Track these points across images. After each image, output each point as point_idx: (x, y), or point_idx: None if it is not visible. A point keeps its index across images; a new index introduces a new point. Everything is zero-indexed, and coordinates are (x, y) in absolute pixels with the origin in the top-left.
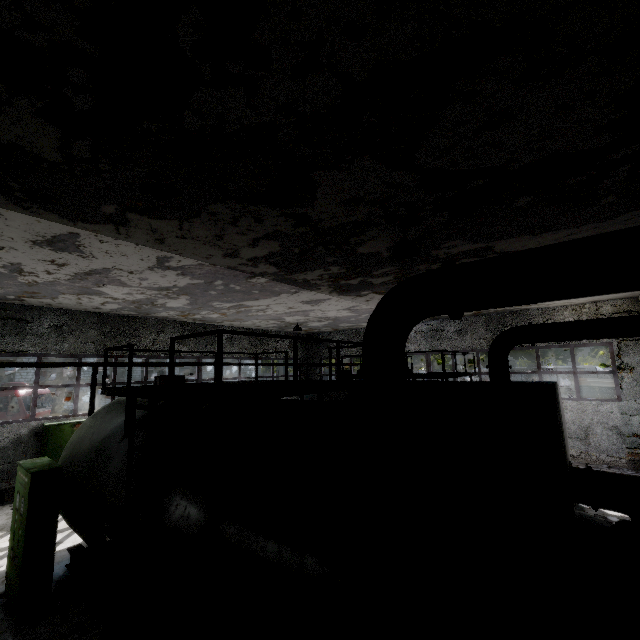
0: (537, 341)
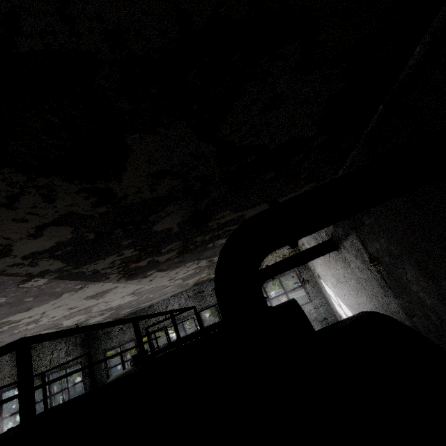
0: (275, 275)
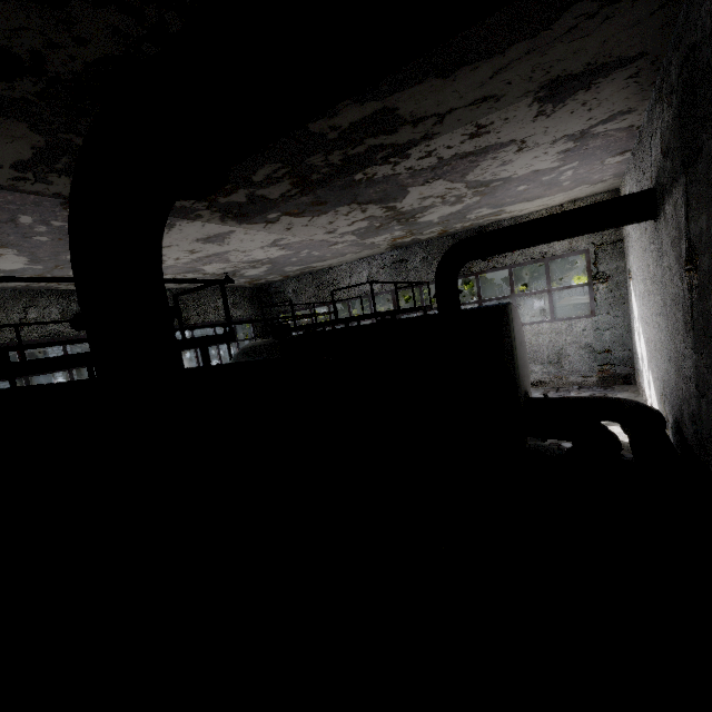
0: (488, 254)
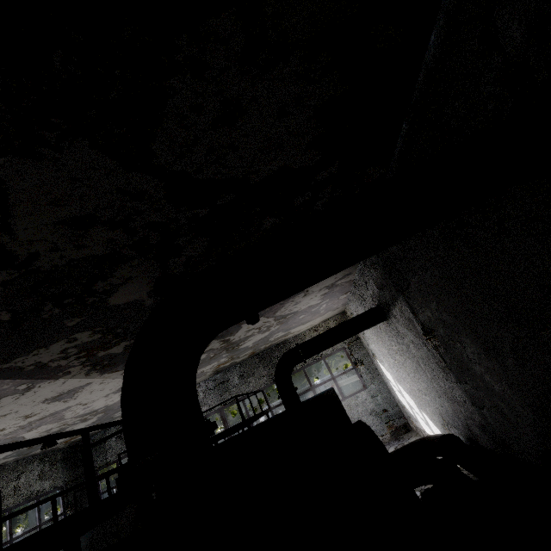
0: (307, 357)
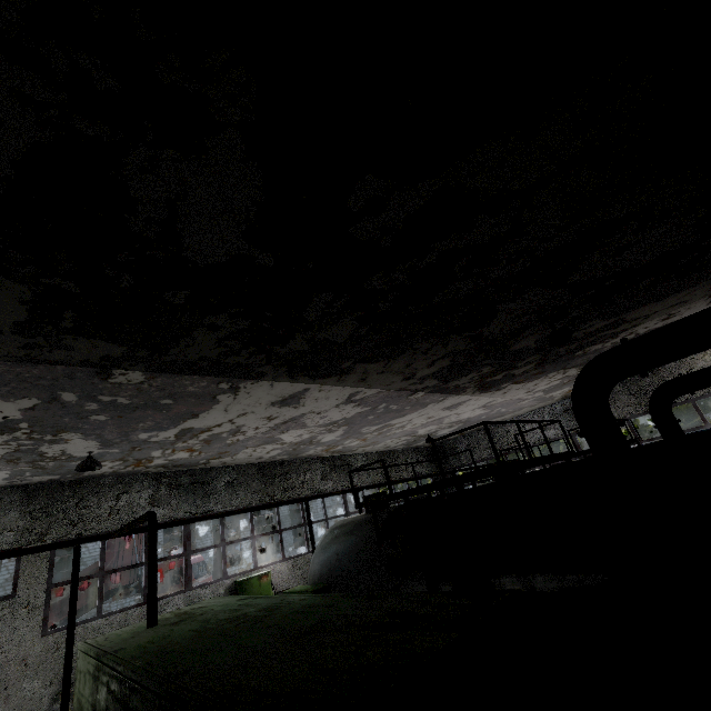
0: (695, 389)
